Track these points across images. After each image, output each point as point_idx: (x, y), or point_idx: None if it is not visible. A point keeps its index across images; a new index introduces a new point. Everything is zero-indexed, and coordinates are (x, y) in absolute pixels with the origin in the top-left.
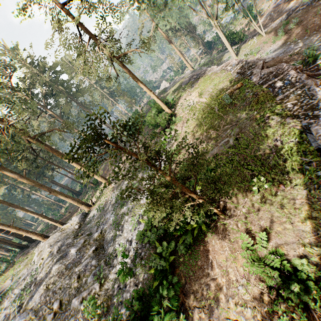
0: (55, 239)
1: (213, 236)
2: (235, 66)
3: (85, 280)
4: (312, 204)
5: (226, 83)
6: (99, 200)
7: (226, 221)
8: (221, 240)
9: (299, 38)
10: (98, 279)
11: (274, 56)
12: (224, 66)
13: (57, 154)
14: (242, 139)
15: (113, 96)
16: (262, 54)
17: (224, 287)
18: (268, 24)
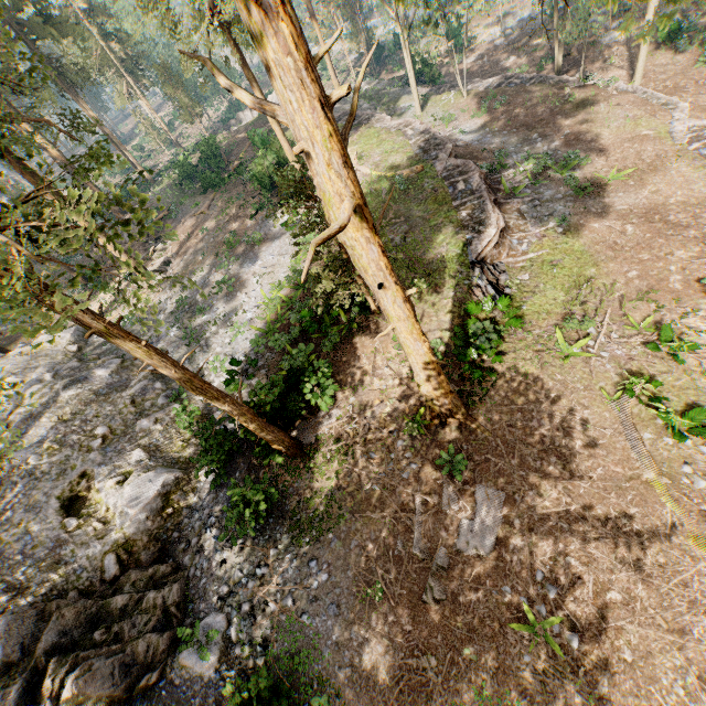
0: (21, 366)
1: (364, 334)
2: (419, 134)
3: (150, 403)
4: (455, 302)
5: (402, 157)
6: (118, 309)
7: (381, 318)
8: (372, 336)
9: (499, 129)
10: (177, 400)
11: (468, 142)
12: (403, 126)
13: (36, 180)
14: (411, 238)
15: (133, 70)
16: (455, 131)
17: (371, 372)
18: (475, 74)
